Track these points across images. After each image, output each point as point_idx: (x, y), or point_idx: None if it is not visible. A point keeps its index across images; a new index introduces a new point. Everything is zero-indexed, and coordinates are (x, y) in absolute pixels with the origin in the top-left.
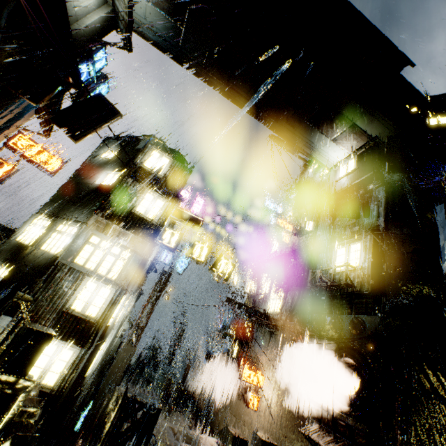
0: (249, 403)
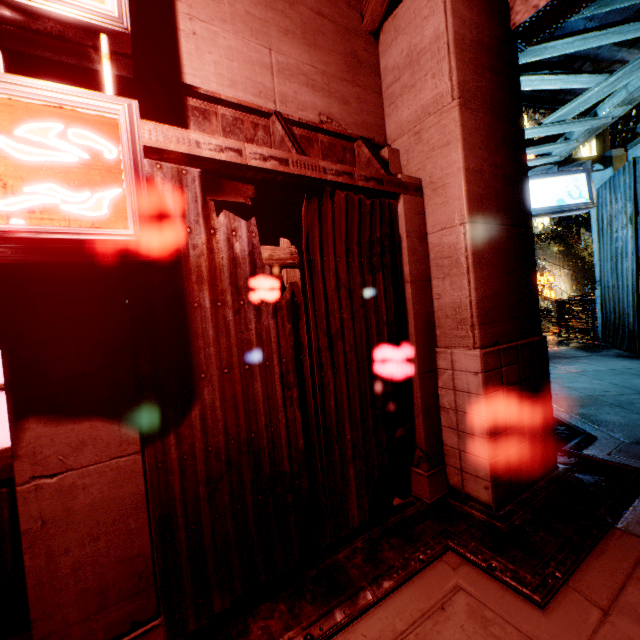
0: (546, 297)
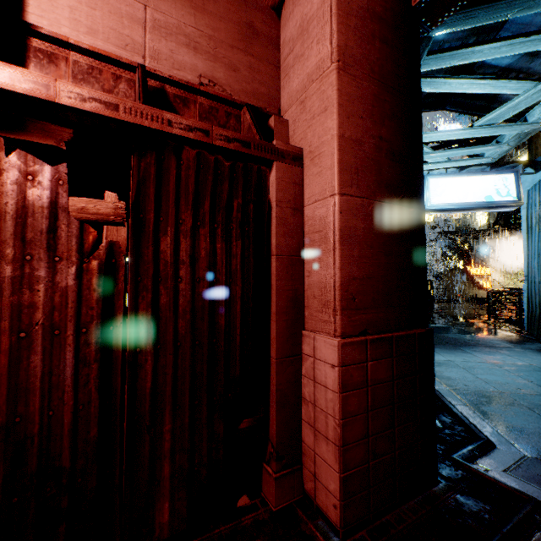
0: (482, 286)
